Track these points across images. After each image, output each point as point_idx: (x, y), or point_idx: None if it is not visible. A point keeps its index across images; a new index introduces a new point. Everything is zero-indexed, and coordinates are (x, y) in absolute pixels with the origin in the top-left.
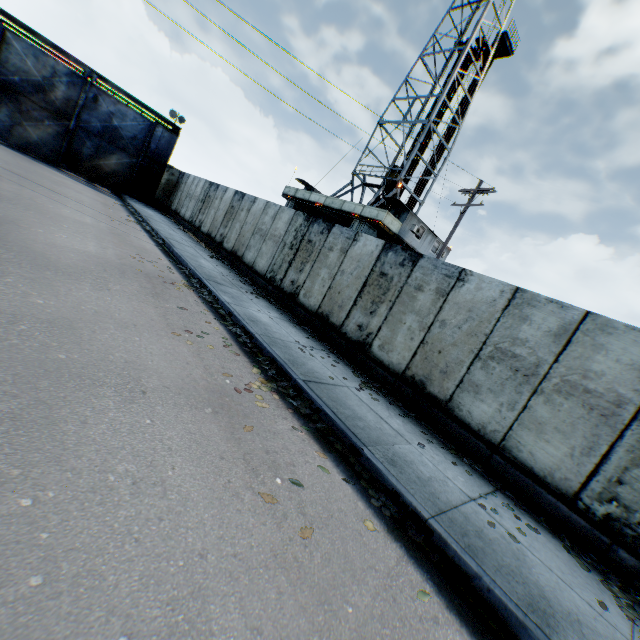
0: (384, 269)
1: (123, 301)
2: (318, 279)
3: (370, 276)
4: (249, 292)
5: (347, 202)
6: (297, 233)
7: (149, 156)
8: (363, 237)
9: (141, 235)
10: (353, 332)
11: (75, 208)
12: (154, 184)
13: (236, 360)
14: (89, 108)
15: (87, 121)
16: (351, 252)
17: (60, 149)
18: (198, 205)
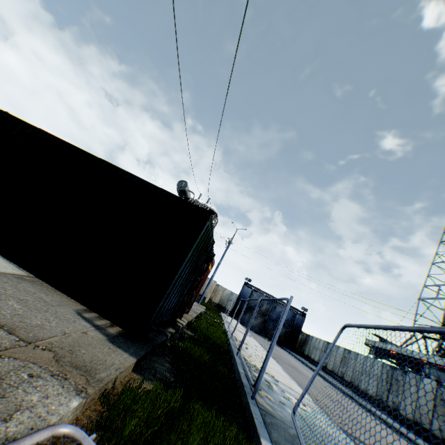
0: (440, 396)
1: (338, 395)
2: (407, 400)
3: (434, 399)
4: (370, 404)
5: (413, 351)
6: (387, 374)
7: (293, 327)
8: (423, 378)
9: (311, 370)
10: (436, 432)
11: (290, 358)
12: (295, 340)
13: (382, 423)
14: (272, 310)
15: (271, 315)
16: (420, 386)
17: (261, 327)
18: (322, 353)
